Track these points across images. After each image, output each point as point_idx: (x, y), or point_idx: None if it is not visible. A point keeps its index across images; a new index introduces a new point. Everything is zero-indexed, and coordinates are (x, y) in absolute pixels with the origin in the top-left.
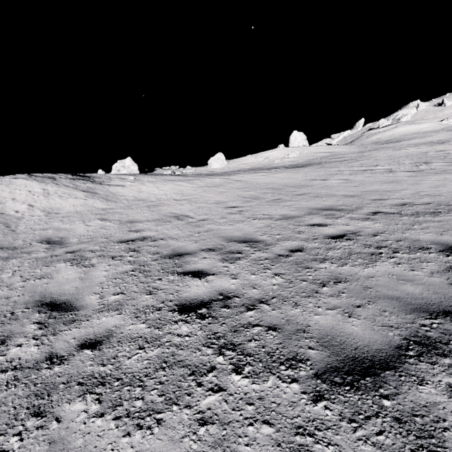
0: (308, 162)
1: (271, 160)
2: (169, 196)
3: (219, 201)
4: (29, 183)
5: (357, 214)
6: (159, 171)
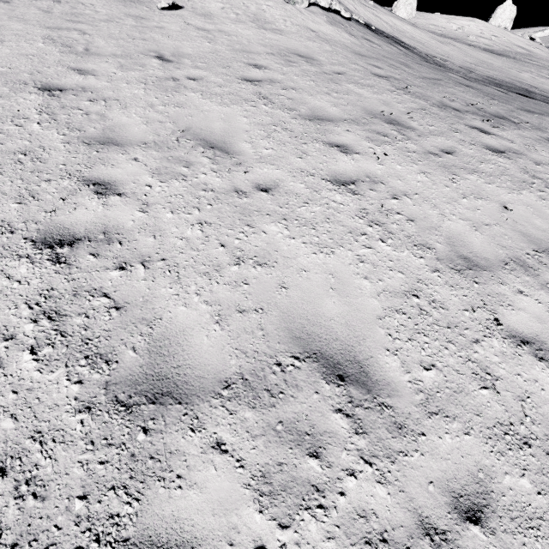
0: (504, 53)
1: (465, 34)
2: (418, 38)
3: (457, 56)
4: None
5: (535, 89)
6: None
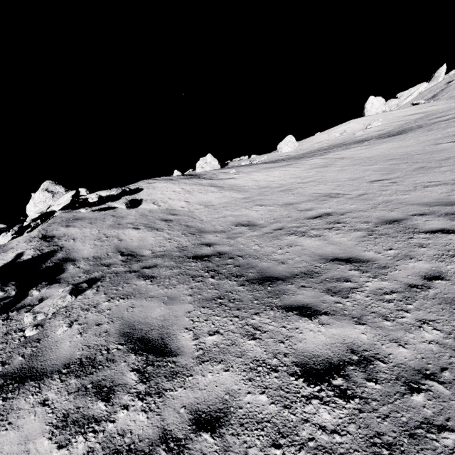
0: (403, 128)
1: (350, 134)
2: (289, 181)
3: (353, 178)
4: (167, 186)
5: None
6: (233, 163)
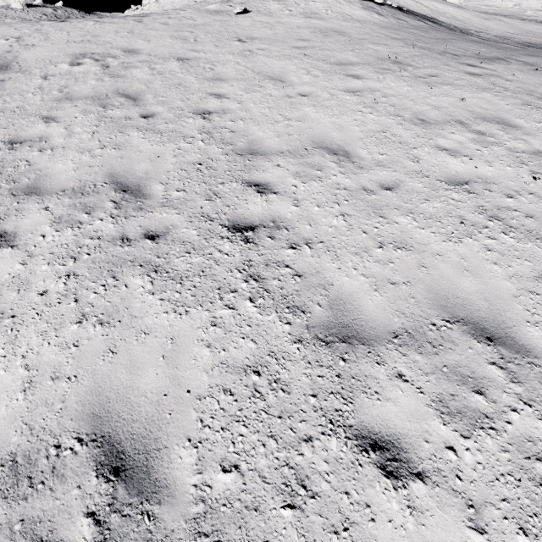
0: None
1: (522, 9)
2: (459, 17)
3: (499, 29)
4: None
5: None
6: None
